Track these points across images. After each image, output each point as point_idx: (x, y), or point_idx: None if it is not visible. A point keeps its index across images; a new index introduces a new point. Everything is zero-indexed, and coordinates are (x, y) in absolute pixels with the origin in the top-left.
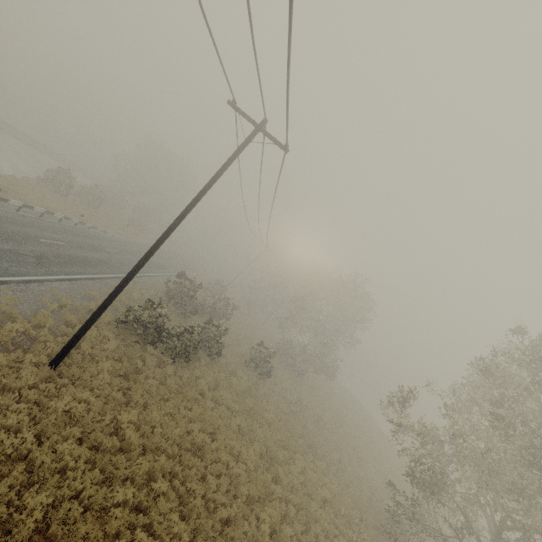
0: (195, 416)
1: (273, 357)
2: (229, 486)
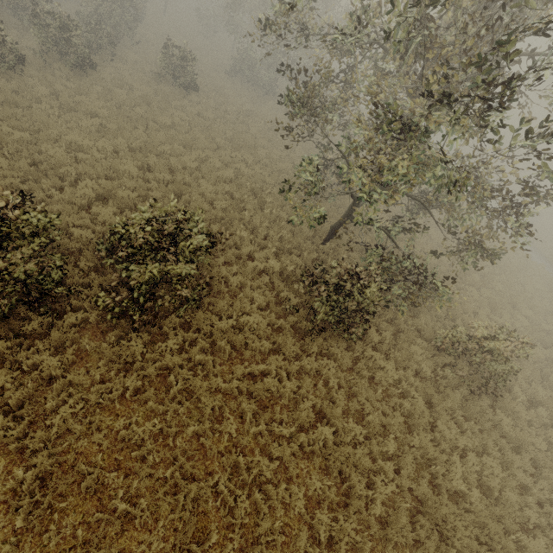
0: (2, 116)
1: (189, 59)
2: (47, 169)
